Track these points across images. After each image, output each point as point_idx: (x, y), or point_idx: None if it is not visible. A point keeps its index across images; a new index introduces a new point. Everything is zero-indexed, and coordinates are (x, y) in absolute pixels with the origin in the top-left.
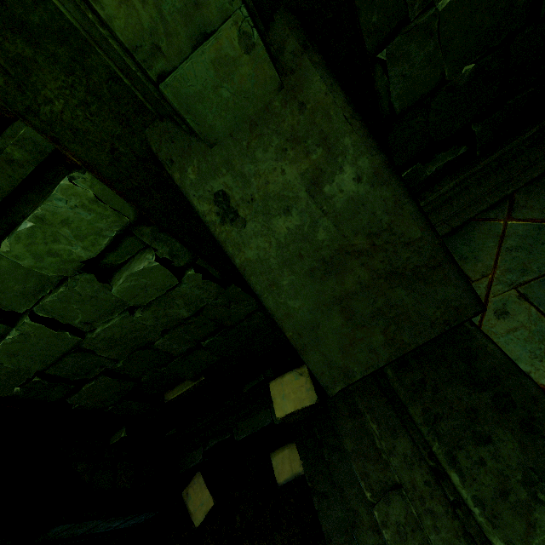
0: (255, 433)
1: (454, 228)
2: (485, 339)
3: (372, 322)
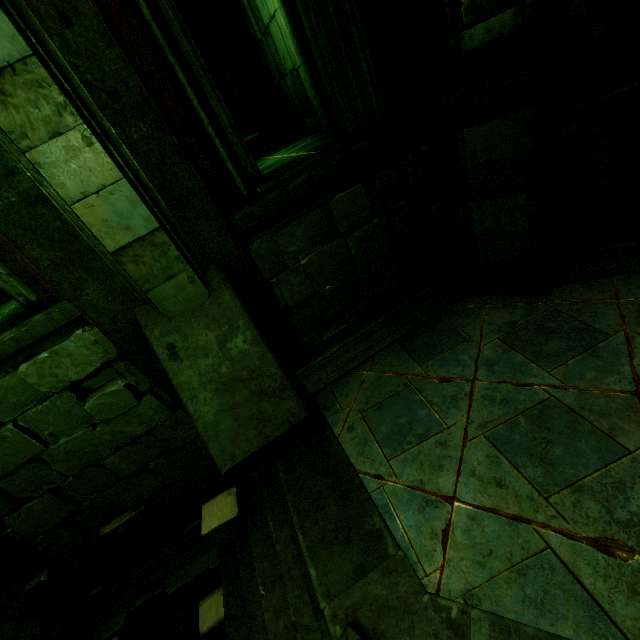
0: (188, 584)
1: (340, 375)
2: (338, 445)
3: (249, 422)
